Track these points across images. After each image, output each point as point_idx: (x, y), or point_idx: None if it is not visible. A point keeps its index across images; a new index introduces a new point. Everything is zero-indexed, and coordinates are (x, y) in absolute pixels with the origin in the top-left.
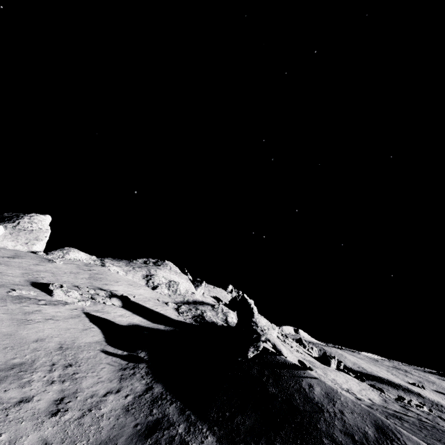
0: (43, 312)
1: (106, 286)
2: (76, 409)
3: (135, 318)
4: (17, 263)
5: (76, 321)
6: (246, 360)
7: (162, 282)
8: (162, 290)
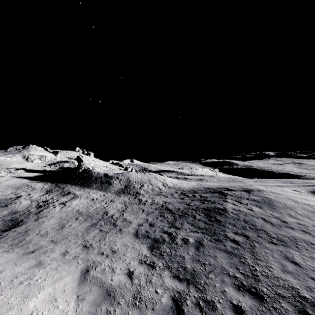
0: (1, 180)
1: (9, 167)
2: (39, 189)
3: (35, 174)
4: None
5: (15, 179)
6: (79, 173)
7: (36, 158)
8: (38, 161)
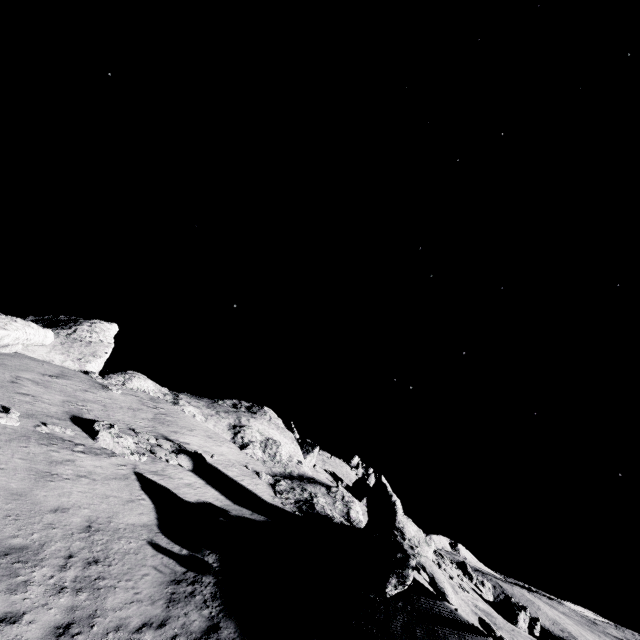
0: (77, 464)
1: (175, 435)
2: None
3: (209, 491)
4: (59, 385)
5: (120, 485)
6: (382, 600)
7: (255, 439)
8: (254, 452)
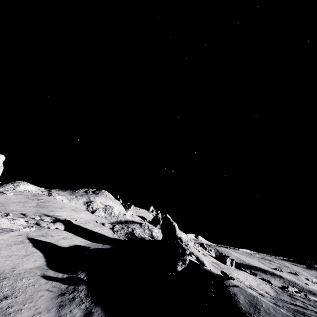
0: None
1: (52, 213)
2: None
3: (77, 239)
4: None
5: (18, 247)
6: (176, 273)
7: (99, 207)
8: (99, 214)
